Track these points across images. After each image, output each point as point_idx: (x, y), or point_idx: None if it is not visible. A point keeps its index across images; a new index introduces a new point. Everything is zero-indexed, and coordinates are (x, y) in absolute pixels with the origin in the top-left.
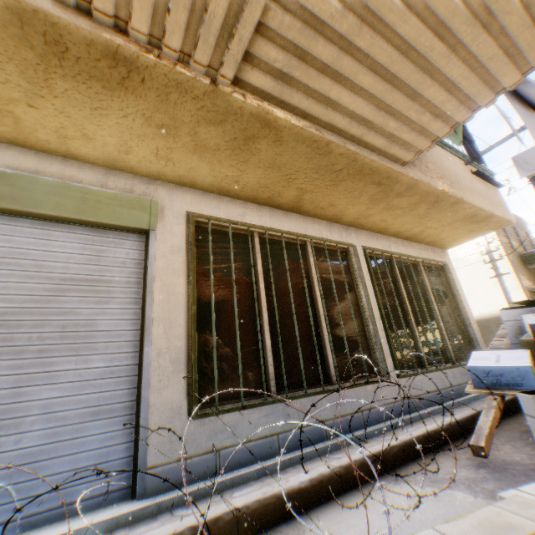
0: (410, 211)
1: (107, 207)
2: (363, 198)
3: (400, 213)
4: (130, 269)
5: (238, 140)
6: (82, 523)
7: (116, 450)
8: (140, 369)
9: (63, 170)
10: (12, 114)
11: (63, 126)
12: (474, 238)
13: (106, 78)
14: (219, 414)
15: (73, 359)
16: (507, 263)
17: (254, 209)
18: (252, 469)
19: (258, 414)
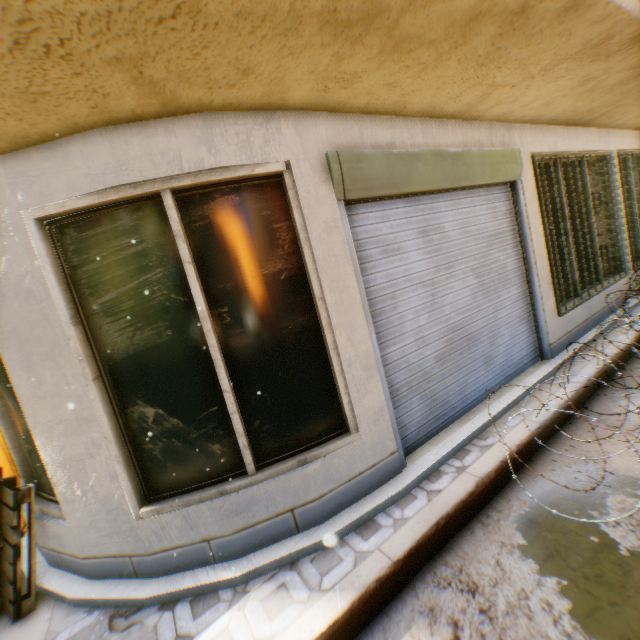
0: None
1: (501, 167)
2: None
3: None
4: (509, 219)
5: (629, 78)
6: (545, 370)
7: (530, 339)
8: (530, 291)
9: (472, 135)
10: (487, 96)
11: (509, 97)
12: None
13: (603, 54)
14: (567, 312)
15: (505, 292)
16: None
17: (559, 133)
18: (588, 339)
19: (579, 309)
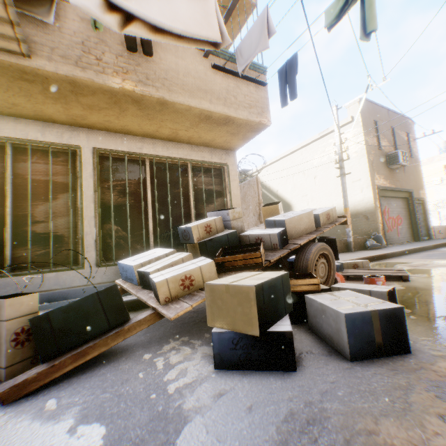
0: (125, 112)
1: None
2: (38, 97)
3: (116, 114)
4: None
5: None
6: None
7: None
8: None
9: None
10: None
11: None
12: (249, 140)
13: None
14: None
15: None
16: (367, 163)
17: None
18: None
19: None
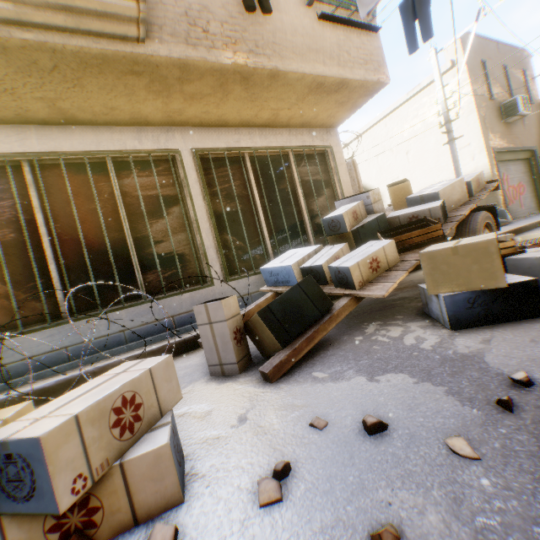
0: (228, 97)
1: None
2: (140, 94)
3: (217, 101)
4: None
5: None
6: None
7: None
8: None
9: None
10: None
11: None
12: (357, 110)
13: None
14: None
15: None
16: (477, 121)
17: (13, 132)
18: (28, 377)
19: (42, 336)
